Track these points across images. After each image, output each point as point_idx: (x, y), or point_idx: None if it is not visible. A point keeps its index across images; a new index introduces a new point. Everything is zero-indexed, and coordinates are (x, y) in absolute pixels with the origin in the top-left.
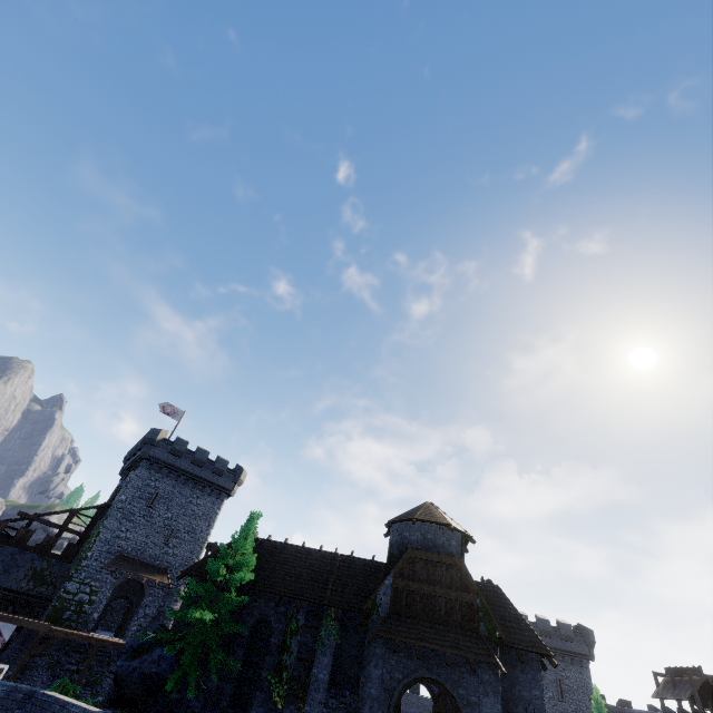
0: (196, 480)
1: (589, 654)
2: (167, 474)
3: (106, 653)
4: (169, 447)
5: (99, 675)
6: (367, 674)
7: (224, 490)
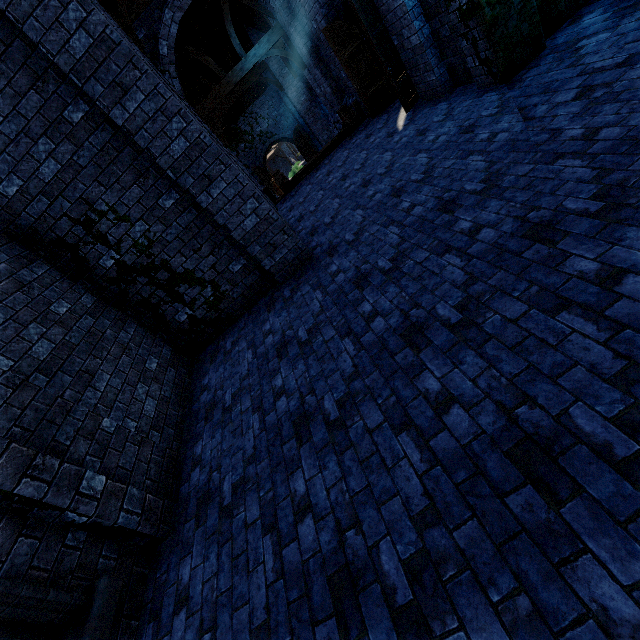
0: None
1: None
2: None
3: None
4: None
5: None
6: None
7: None
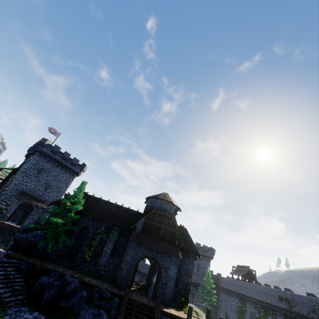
0: (63, 166)
1: (212, 257)
2: (49, 160)
3: (12, 231)
4: (51, 148)
5: (8, 239)
6: (126, 252)
7: (75, 173)
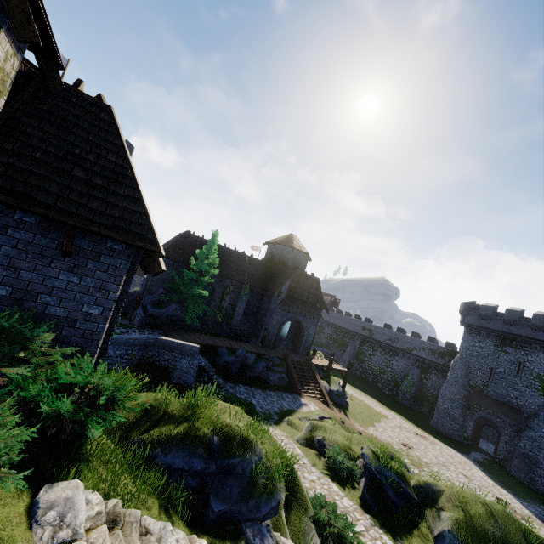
0: None
1: None
2: None
3: None
4: None
5: None
6: (272, 318)
7: None
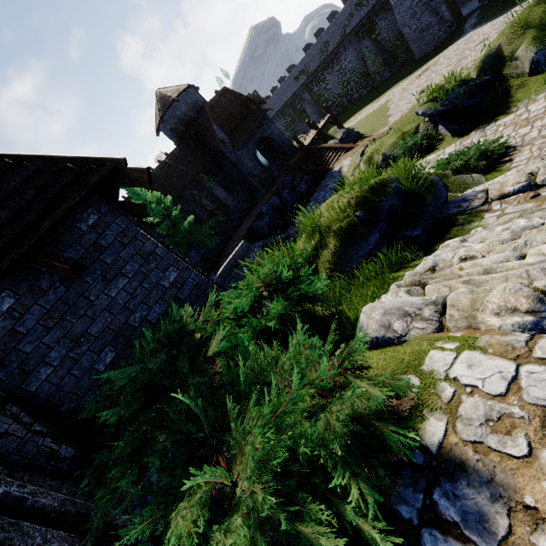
0: None
1: None
2: None
3: None
4: None
5: None
6: (245, 164)
7: None
